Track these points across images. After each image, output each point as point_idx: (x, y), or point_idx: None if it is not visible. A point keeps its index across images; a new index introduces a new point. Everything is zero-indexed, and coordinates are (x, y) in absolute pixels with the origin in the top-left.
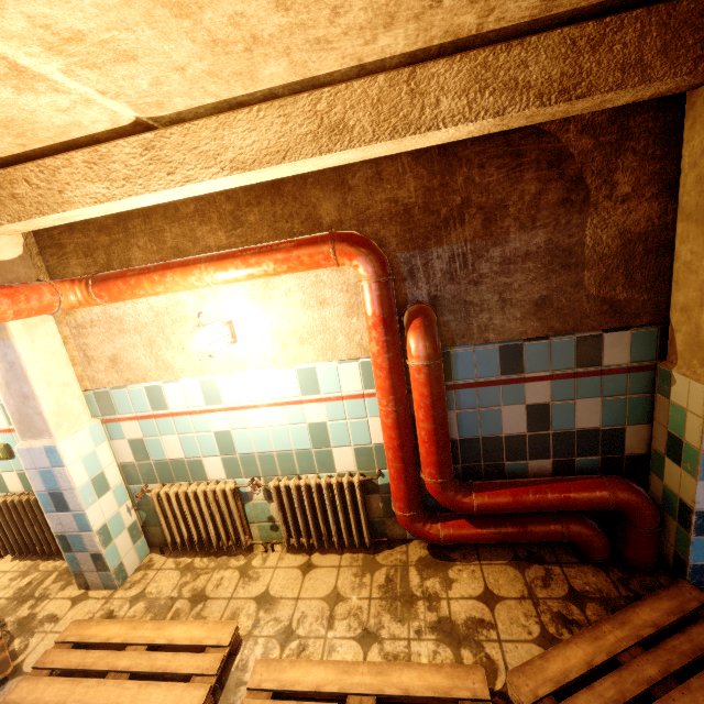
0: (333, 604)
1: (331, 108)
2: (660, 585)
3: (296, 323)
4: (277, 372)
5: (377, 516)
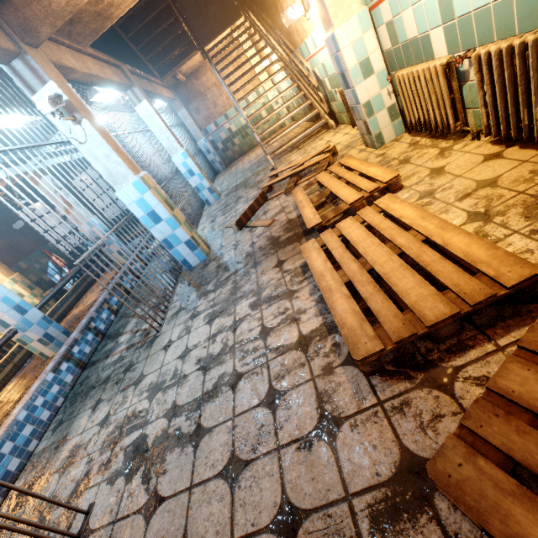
0: (481, 187)
1: None
2: None
3: None
4: None
5: None
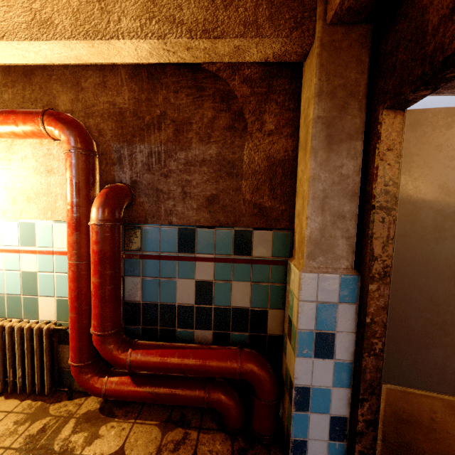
0: None
1: (43, 8)
2: None
3: (27, 184)
4: (3, 222)
5: (68, 366)
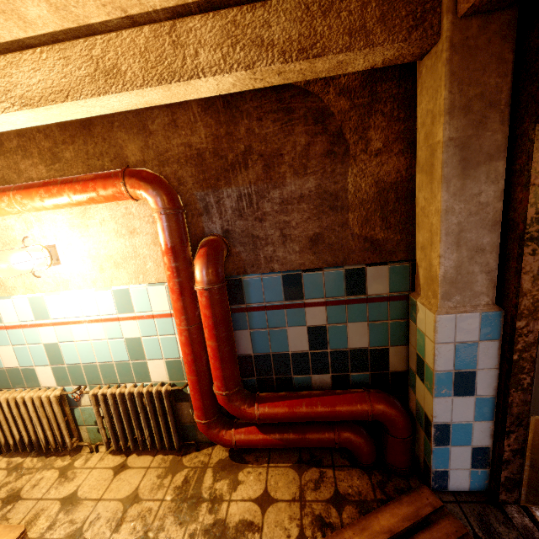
0: (128, 505)
1: (105, 53)
2: (410, 489)
3: (111, 249)
4: (96, 292)
5: (189, 421)
